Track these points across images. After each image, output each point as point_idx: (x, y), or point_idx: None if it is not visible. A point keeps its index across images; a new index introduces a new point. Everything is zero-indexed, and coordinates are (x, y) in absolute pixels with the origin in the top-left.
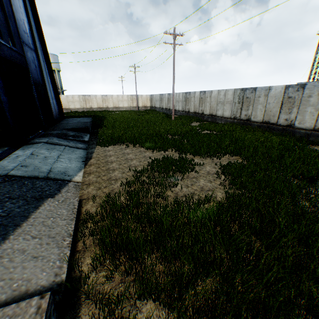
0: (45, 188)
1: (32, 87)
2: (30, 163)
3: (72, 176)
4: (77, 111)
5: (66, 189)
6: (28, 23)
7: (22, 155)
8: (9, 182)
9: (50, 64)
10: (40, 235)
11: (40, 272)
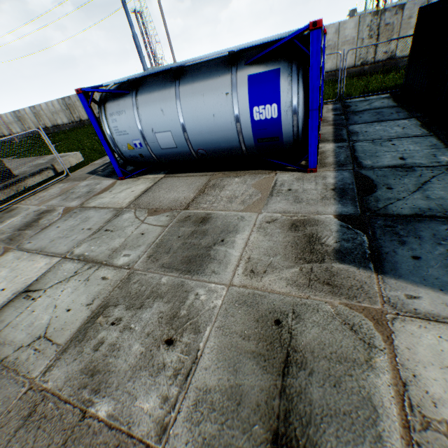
0: None
1: None
2: None
3: None
4: None
5: None
6: None
7: None
8: None
9: None
10: None
11: None
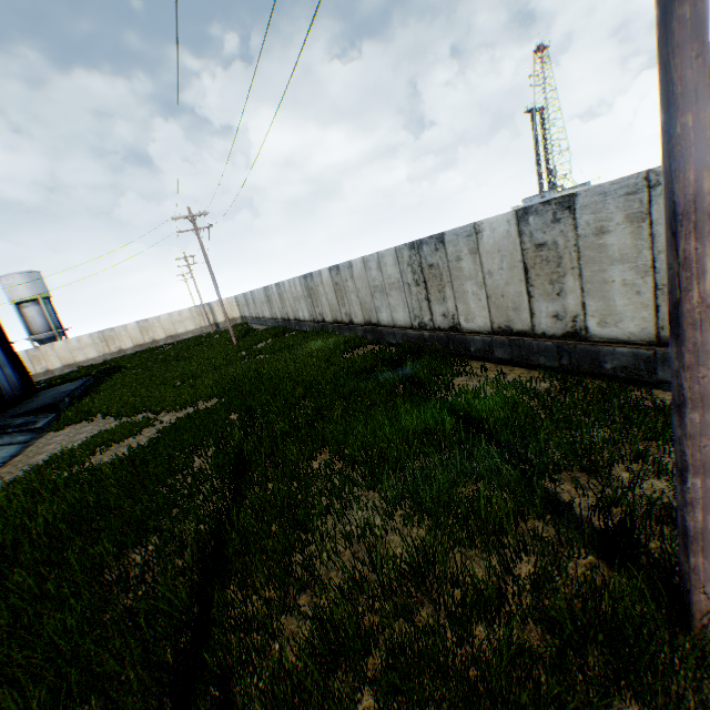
0: None
1: None
2: None
3: None
4: (92, 364)
5: None
6: None
7: None
8: None
9: None
10: None
11: None
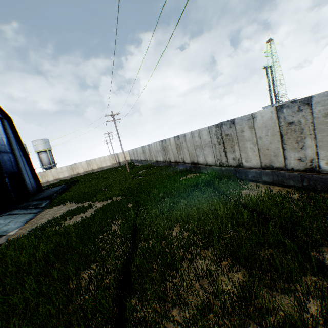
0: None
1: (6, 178)
2: None
3: (10, 232)
4: (66, 179)
5: None
6: (6, 137)
7: None
8: None
9: (28, 155)
10: None
11: None
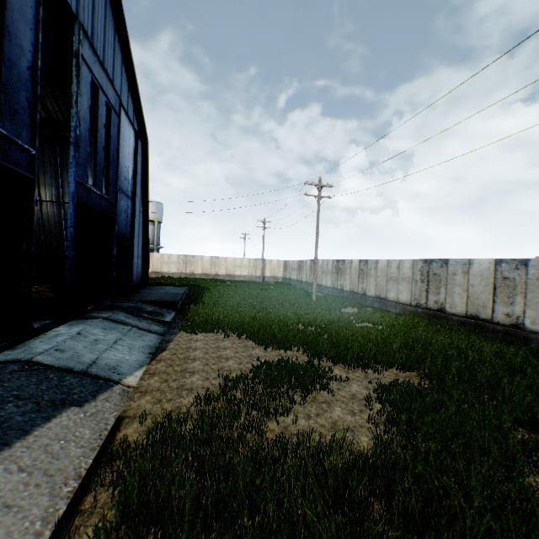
0: (75, 389)
1: (114, 241)
2: (70, 347)
3: (124, 374)
4: (171, 277)
5: (106, 394)
6: (133, 169)
7: (64, 333)
8: (28, 372)
9: (148, 213)
10: (33, 466)
11: (3, 536)
